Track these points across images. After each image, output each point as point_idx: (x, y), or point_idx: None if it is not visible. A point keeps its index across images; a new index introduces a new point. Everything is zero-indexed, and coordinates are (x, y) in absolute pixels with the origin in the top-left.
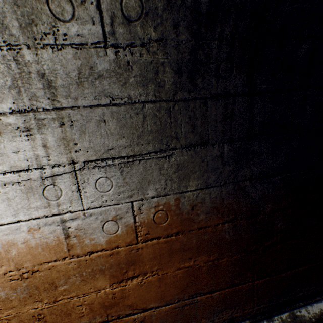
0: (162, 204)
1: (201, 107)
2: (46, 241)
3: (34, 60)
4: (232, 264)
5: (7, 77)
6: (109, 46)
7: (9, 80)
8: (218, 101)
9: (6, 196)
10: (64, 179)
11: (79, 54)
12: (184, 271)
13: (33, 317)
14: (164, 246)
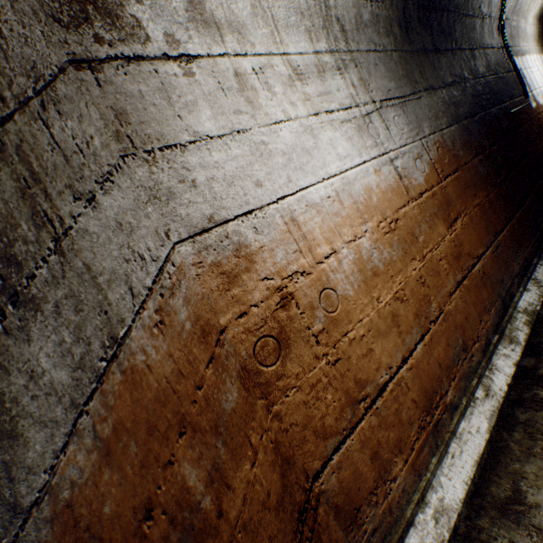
0: (436, 142)
1: (417, 58)
2: (389, 185)
3: (333, 6)
4: (497, 199)
5: (319, 19)
6: (368, 0)
7: (321, 22)
8: (423, 54)
9: (347, 135)
10: (375, 118)
11: (355, 4)
12: (478, 210)
13: (417, 283)
14: (456, 183)
